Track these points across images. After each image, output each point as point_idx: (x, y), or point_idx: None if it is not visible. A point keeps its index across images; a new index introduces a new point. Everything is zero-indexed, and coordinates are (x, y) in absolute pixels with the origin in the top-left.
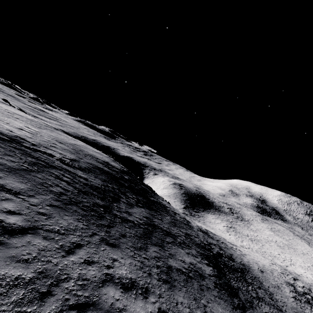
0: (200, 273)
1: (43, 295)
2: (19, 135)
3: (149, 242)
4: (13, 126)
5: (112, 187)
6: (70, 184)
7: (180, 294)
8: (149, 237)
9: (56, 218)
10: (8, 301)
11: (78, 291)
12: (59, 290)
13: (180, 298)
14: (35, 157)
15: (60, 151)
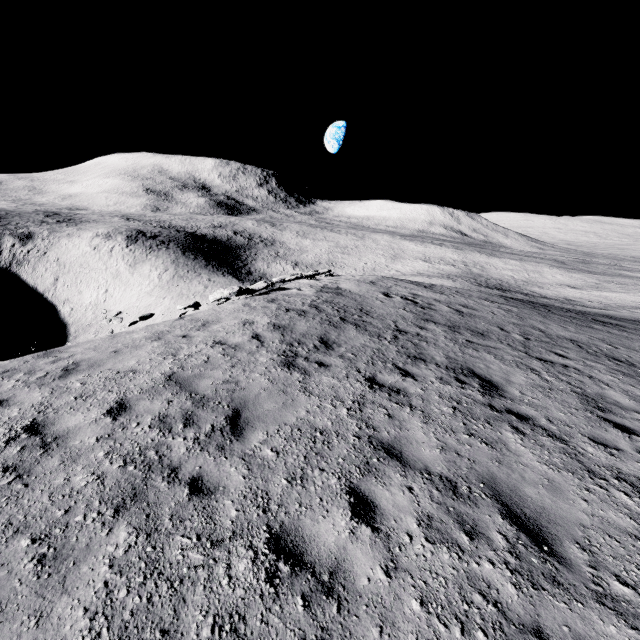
0: None
1: None
2: None
3: None
4: None
5: None
6: None
7: None
8: None
9: None
10: None
11: None
12: None
13: None
14: None
15: None
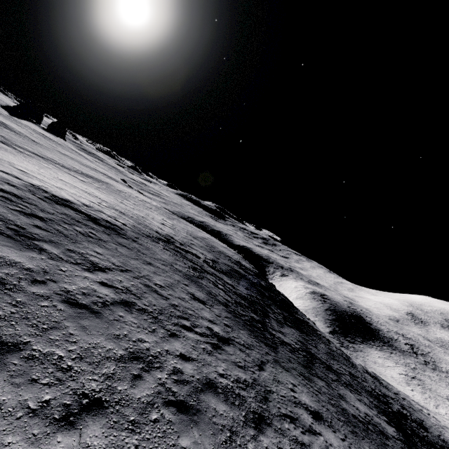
0: (381, 429)
1: (264, 398)
2: (168, 233)
3: (314, 374)
4: (158, 221)
5: (256, 297)
6: (226, 293)
7: (365, 443)
8: (312, 368)
9: (236, 331)
10: (250, 395)
11: (282, 404)
12: (271, 399)
13: (366, 447)
14: (190, 260)
15: (199, 250)
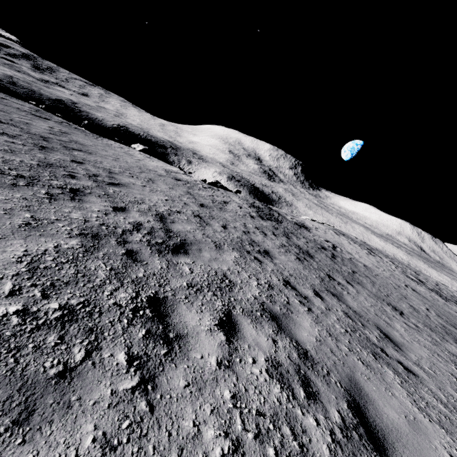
0: None
1: None
2: None
3: None
4: None
5: None
6: None
7: None
8: None
9: None
10: None
11: None
12: None
13: None
14: None
15: None
